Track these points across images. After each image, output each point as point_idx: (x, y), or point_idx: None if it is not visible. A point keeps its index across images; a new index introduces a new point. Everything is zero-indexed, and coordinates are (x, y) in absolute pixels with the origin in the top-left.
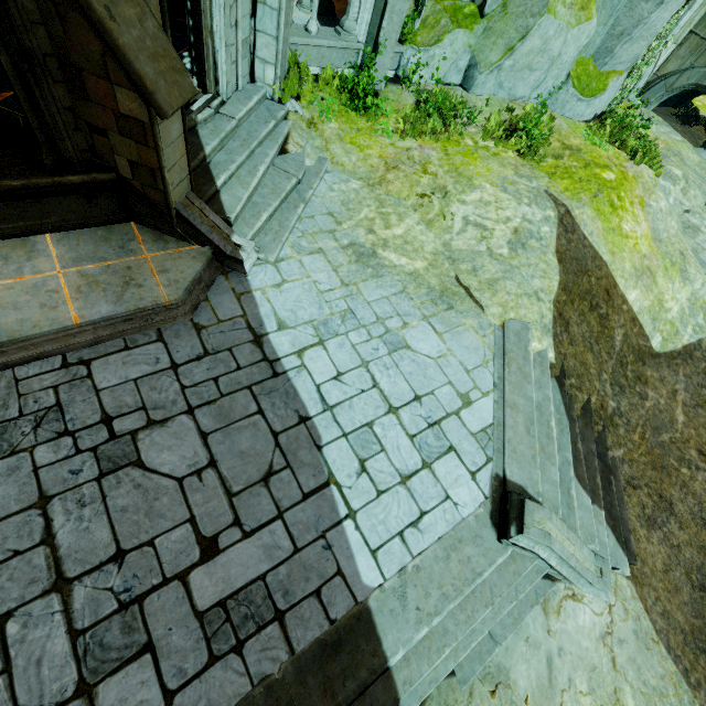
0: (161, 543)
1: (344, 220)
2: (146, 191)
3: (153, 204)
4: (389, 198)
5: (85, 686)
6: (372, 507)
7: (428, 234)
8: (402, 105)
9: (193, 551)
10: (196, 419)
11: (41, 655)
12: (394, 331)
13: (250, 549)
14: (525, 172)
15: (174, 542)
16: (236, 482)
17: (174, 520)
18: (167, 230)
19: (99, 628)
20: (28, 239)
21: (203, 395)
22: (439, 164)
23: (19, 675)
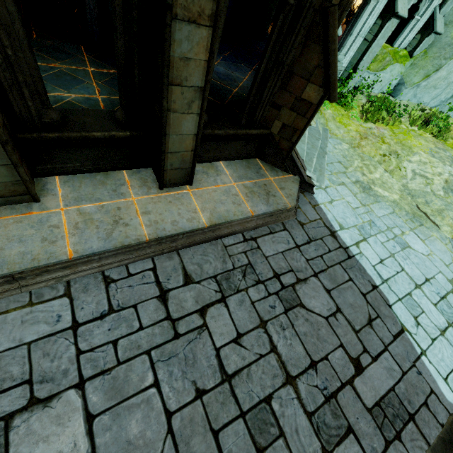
0: (331, 359)
1: (348, 166)
2: (280, 141)
3: (280, 149)
4: (364, 155)
5: (326, 452)
6: (432, 349)
7: (392, 178)
8: (360, 103)
9: (350, 366)
10: (320, 280)
11: (296, 427)
12: (399, 236)
13: (379, 369)
14: (440, 146)
15: (338, 359)
16: (355, 323)
17: (333, 344)
18: (278, 164)
19: (320, 412)
20: (213, 164)
21: (318, 265)
22: (391, 138)
23: (289, 439)
